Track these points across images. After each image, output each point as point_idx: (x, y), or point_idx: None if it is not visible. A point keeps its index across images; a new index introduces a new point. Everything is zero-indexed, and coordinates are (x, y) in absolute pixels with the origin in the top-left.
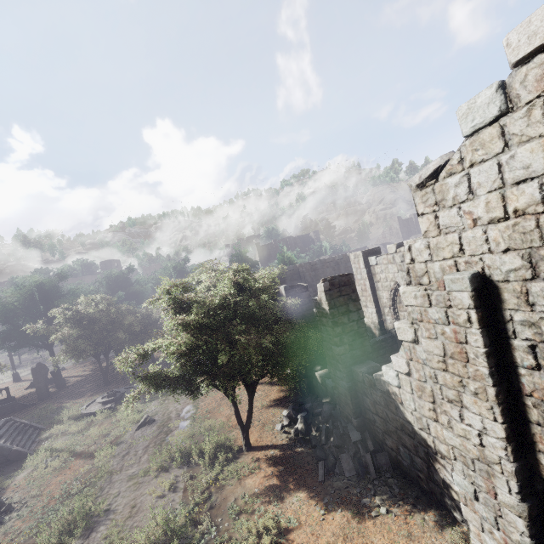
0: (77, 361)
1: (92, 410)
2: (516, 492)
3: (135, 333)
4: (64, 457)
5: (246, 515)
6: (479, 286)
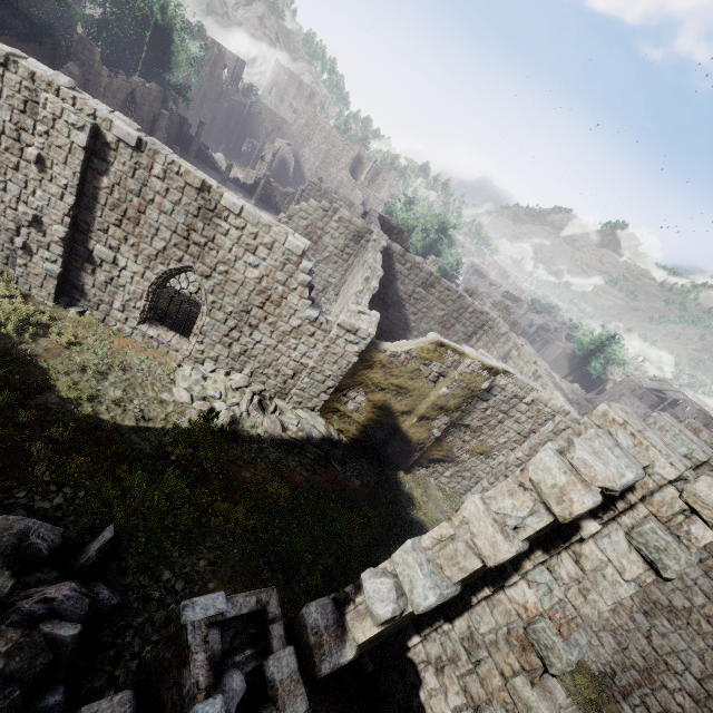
0: None
1: None
2: None
3: None
4: None
5: None
6: None
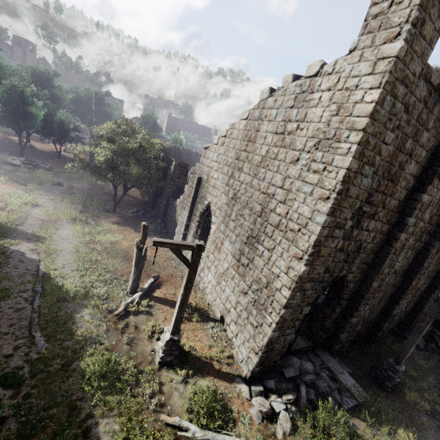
0: (5, 127)
1: (17, 164)
2: (184, 229)
3: (52, 130)
4: (5, 178)
5: (107, 224)
6: (200, 180)
